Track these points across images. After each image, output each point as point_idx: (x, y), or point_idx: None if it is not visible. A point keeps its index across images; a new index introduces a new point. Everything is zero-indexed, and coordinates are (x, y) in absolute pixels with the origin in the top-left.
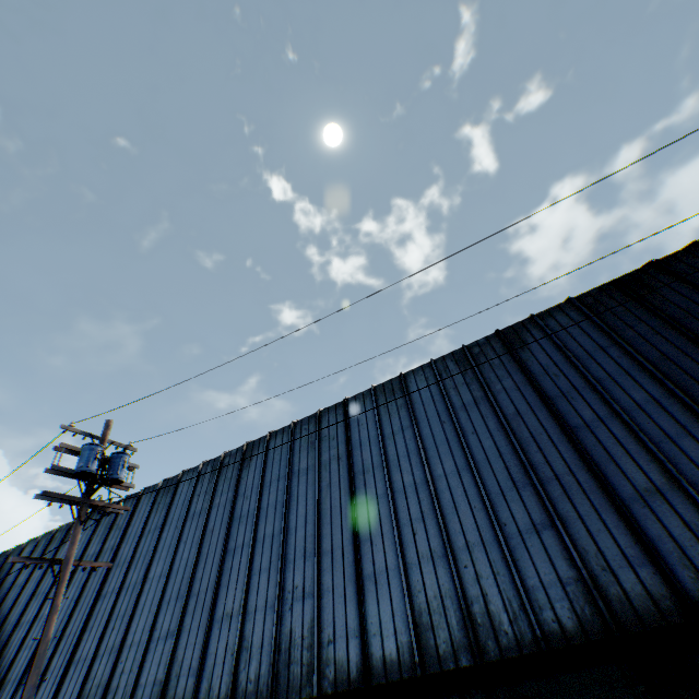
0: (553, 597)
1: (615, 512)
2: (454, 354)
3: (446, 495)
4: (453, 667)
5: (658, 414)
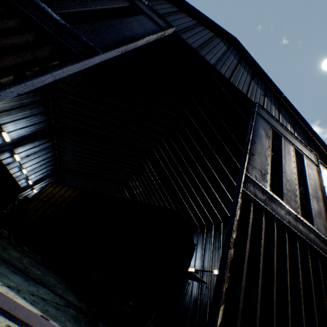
0: None
1: None
2: None
3: None
4: None
5: None
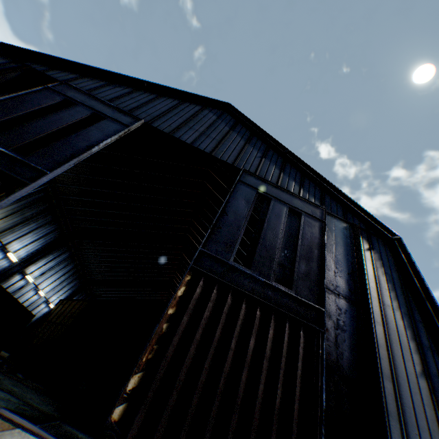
0: None
1: None
2: None
3: None
4: None
5: None
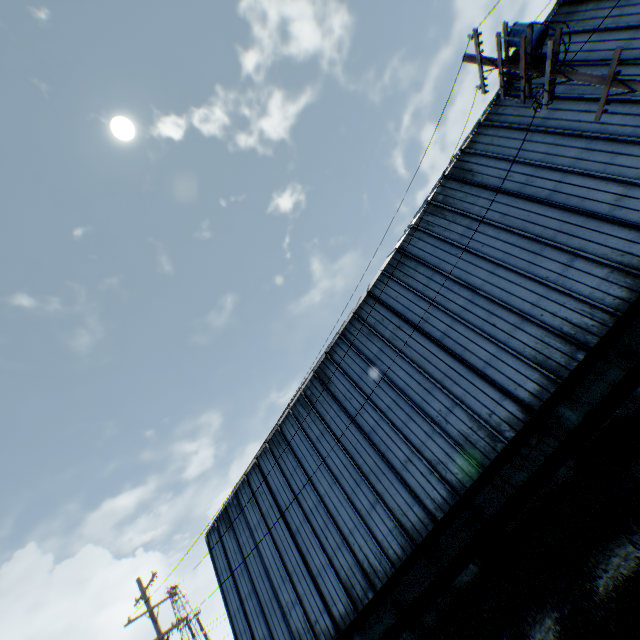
0: None
1: None
2: None
3: None
4: None
5: None
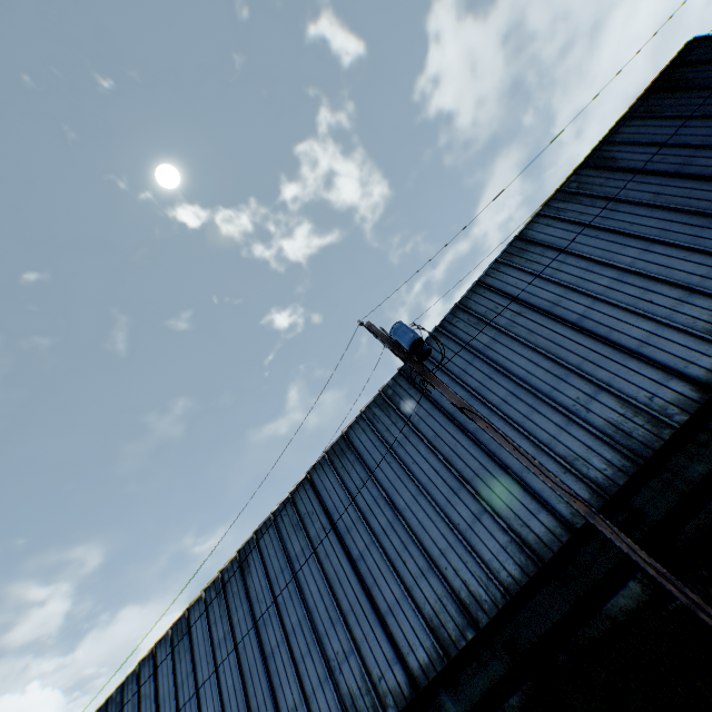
0: None
1: None
2: (555, 198)
3: (650, 267)
4: None
5: None
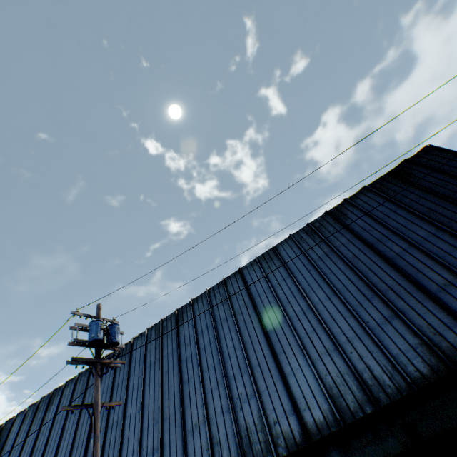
0: (410, 358)
1: (430, 300)
2: (304, 229)
3: (325, 313)
4: (363, 415)
5: (436, 241)
